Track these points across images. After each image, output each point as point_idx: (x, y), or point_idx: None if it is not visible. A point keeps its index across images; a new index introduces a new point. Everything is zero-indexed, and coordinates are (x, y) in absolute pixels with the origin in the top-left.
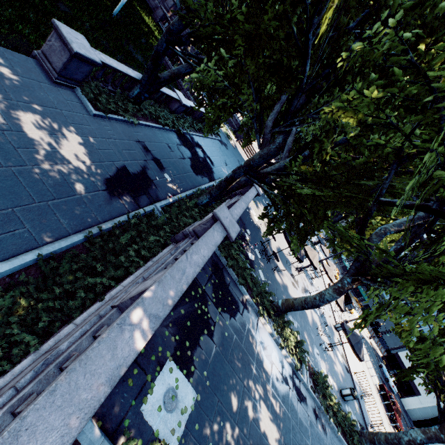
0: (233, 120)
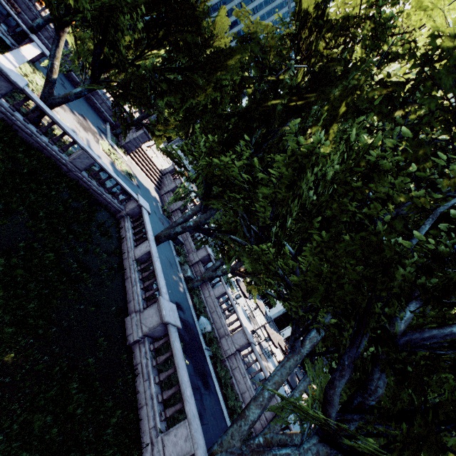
0: (105, 108)
